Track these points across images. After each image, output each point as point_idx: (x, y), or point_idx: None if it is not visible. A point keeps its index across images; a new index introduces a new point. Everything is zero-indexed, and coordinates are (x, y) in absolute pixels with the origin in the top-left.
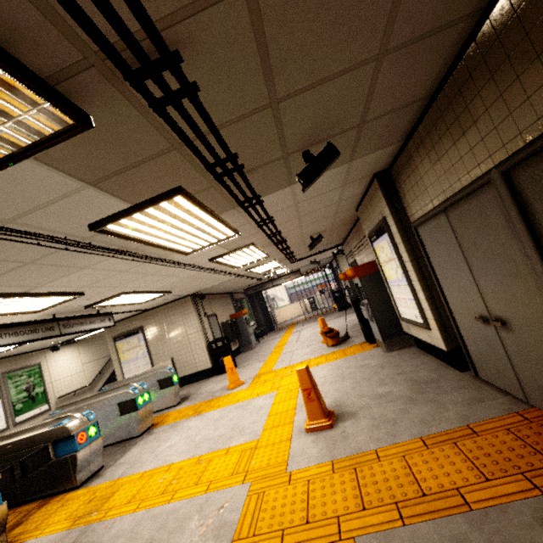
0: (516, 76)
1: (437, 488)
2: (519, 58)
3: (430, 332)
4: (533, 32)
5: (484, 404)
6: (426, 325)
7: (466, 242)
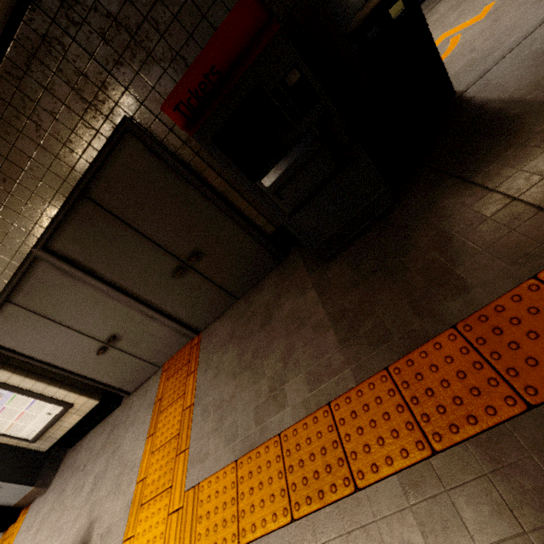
0: (8, 193)
1: (178, 424)
2: (3, 183)
3: (74, 407)
4: (3, 170)
5: (148, 391)
6: (66, 405)
7: (47, 309)
